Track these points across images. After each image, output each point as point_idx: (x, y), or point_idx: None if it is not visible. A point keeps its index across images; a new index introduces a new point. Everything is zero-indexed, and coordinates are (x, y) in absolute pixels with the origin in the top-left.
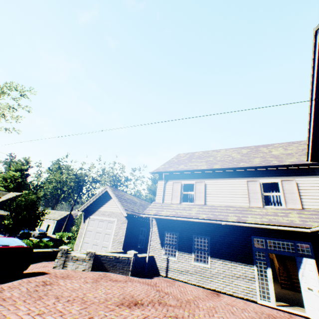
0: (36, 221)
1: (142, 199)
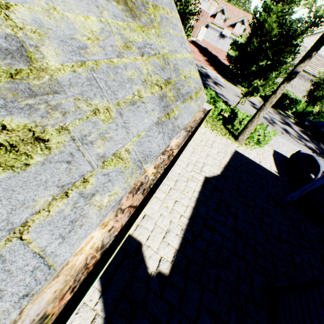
0: None
1: None
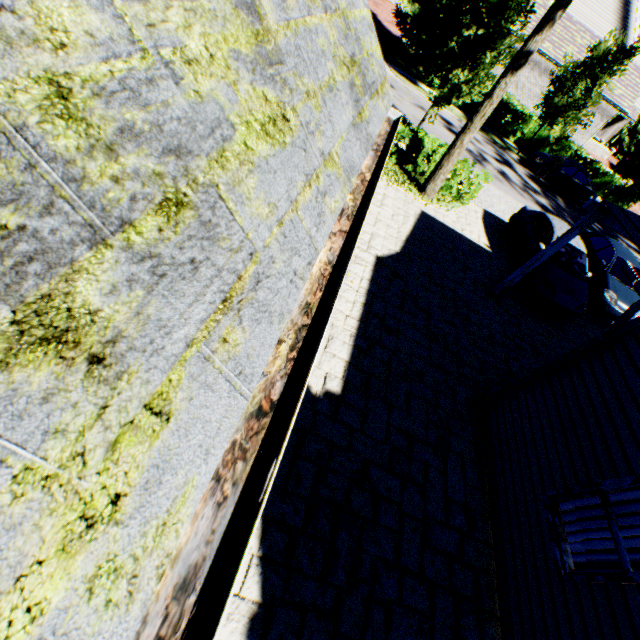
0: (638, 163)
1: (588, 30)
